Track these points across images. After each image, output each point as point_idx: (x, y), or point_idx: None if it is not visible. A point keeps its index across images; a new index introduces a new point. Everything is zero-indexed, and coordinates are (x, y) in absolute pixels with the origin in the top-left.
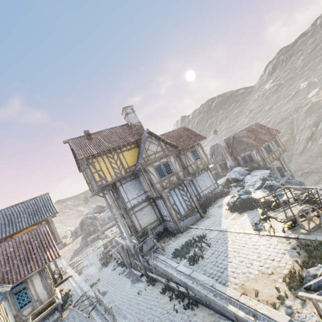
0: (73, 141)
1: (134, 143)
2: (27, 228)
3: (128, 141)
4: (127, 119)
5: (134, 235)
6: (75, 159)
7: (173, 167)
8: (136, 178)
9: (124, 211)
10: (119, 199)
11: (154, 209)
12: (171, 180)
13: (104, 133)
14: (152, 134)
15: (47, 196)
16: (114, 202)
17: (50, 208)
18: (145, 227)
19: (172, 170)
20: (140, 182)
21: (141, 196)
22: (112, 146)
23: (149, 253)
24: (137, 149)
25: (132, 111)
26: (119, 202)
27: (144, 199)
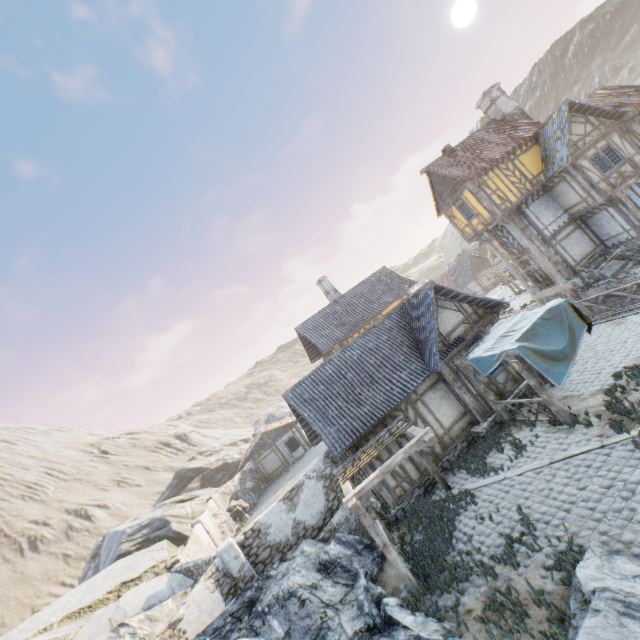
0: (433, 167)
1: (530, 139)
2: (390, 304)
3: (521, 138)
4: (491, 112)
5: (566, 273)
6: (433, 197)
7: (621, 151)
8: (544, 195)
9: (540, 243)
10: (528, 228)
11: (586, 233)
12: (623, 172)
13: (469, 144)
14: (573, 107)
15: (386, 270)
16: (504, 246)
17: (401, 280)
18: (580, 260)
19: (620, 157)
20: (552, 199)
21: (560, 218)
22: (502, 152)
23: (620, 273)
24: (536, 147)
25: (500, 93)
26: (531, 232)
27: (566, 222)
